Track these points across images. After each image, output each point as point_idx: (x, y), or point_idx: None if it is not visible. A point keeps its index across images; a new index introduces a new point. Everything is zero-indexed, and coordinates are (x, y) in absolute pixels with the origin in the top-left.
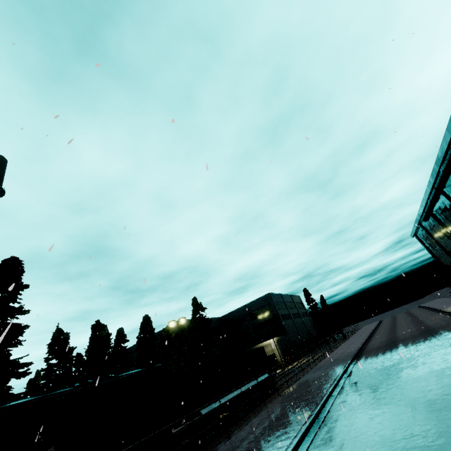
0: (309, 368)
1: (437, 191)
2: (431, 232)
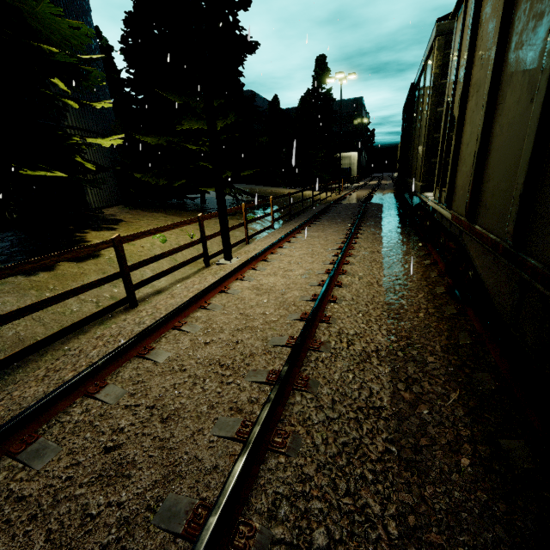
0: None
1: None
2: None
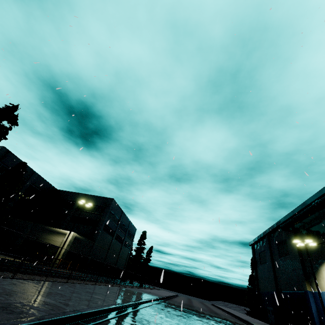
0: (47, 279)
1: None
2: (273, 247)
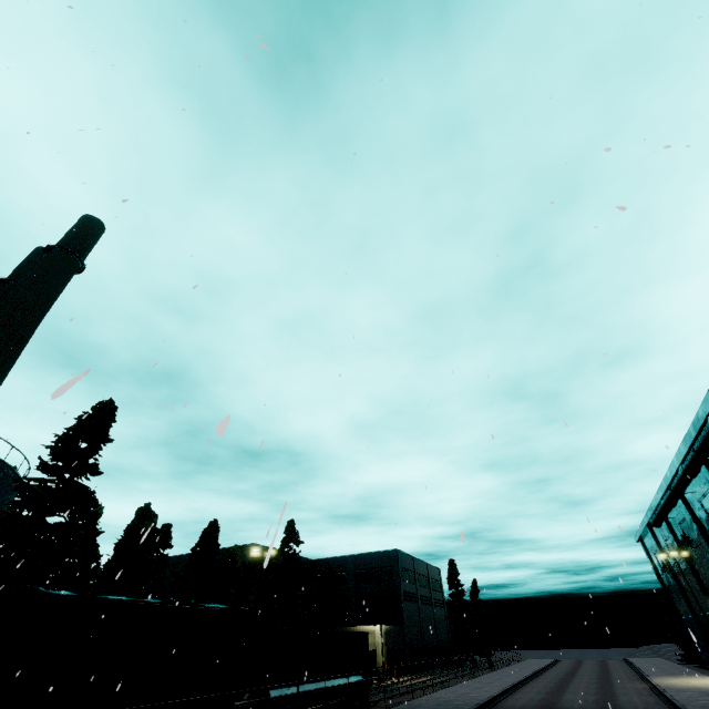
0: (422, 692)
1: (674, 494)
2: (663, 546)
